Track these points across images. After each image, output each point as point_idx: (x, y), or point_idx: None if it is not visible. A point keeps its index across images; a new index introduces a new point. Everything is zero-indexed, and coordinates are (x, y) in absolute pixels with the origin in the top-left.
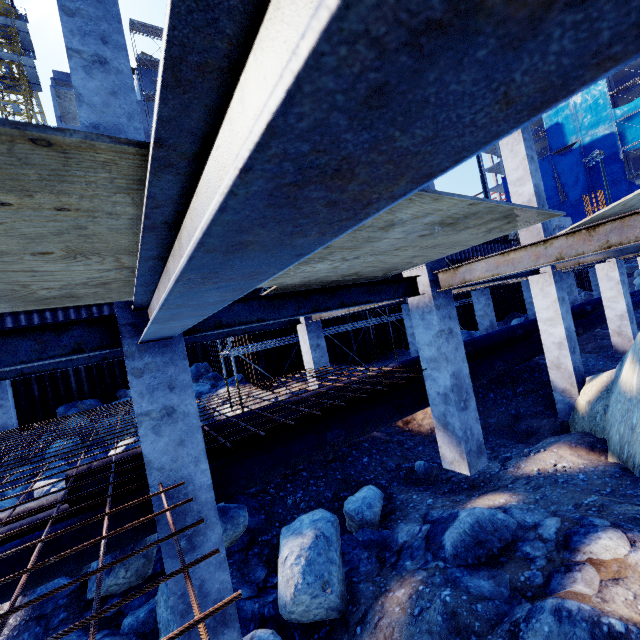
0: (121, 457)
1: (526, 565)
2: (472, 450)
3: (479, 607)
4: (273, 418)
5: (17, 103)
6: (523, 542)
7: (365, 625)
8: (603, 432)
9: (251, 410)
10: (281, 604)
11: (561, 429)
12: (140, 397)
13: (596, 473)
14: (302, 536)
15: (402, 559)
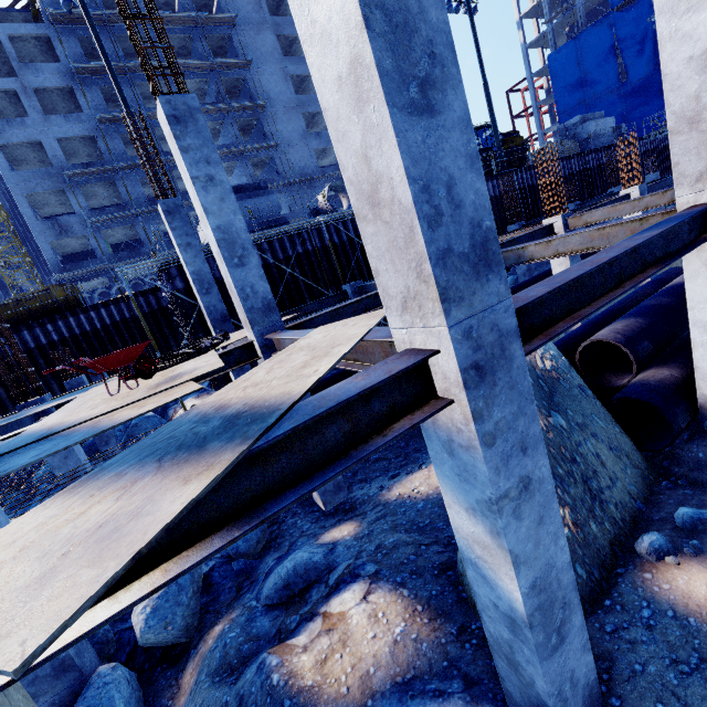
0: None
1: (300, 609)
2: (328, 490)
3: (246, 647)
4: None
5: None
6: (318, 584)
7: (195, 650)
8: None
9: None
10: (138, 638)
11: None
12: None
13: (434, 501)
14: None
15: (249, 591)
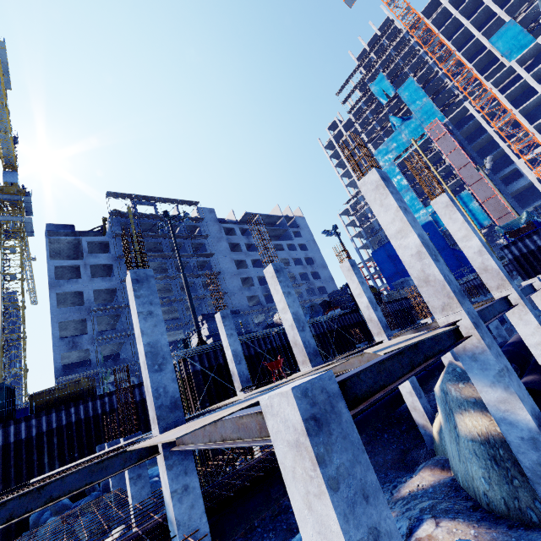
0: (138, 533)
1: None
2: None
3: None
4: (234, 484)
5: (14, 247)
6: None
7: None
8: (447, 454)
9: (220, 480)
10: None
11: (431, 456)
12: (172, 481)
13: (438, 486)
14: None
15: None
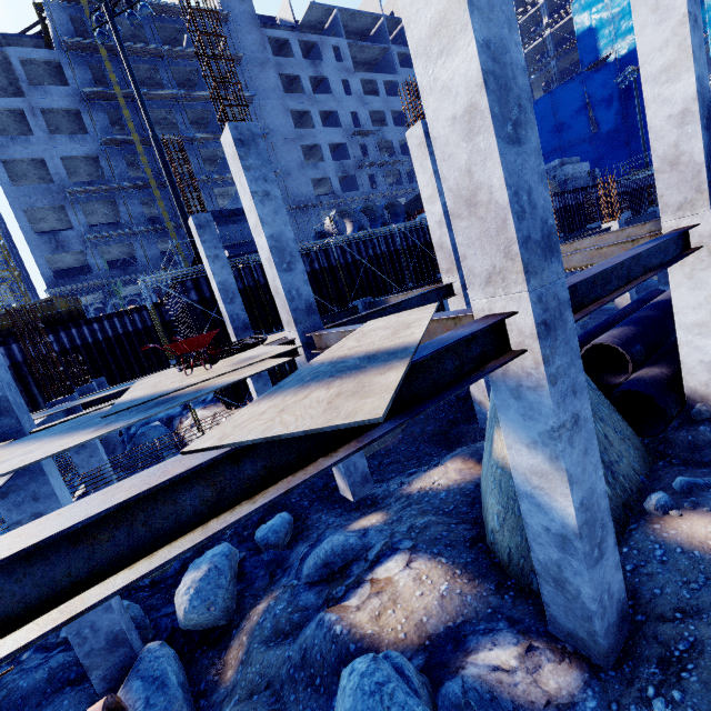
0: None
1: (344, 581)
2: (356, 481)
3: (296, 616)
4: None
5: None
6: (357, 561)
7: (238, 629)
8: None
9: None
10: (179, 621)
11: (479, 436)
12: (9, 512)
13: (455, 491)
14: (198, 570)
15: (284, 576)
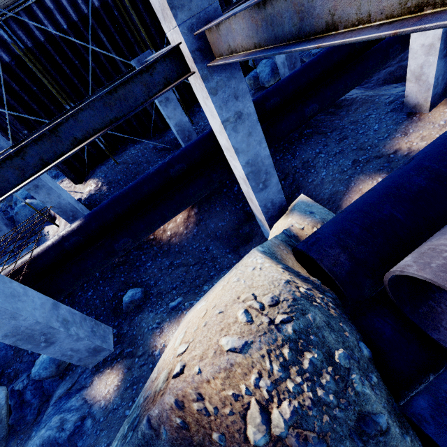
0: None
1: None
2: (83, 357)
3: None
4: None
5: None
6: None
7: None
8: None
9: None
10: None
11: None
12: None
13: None
14: None
15: (38, 424)
